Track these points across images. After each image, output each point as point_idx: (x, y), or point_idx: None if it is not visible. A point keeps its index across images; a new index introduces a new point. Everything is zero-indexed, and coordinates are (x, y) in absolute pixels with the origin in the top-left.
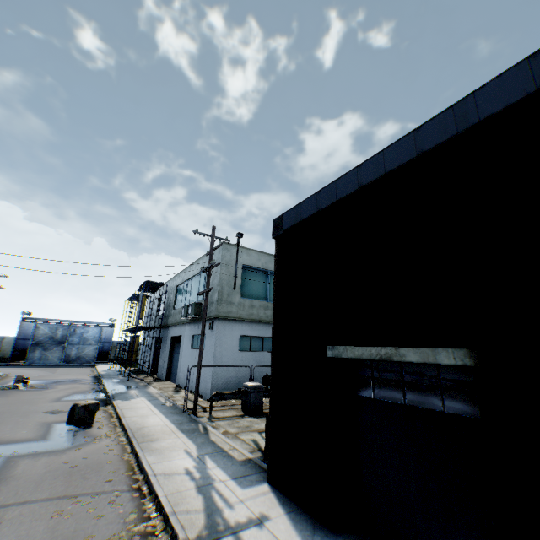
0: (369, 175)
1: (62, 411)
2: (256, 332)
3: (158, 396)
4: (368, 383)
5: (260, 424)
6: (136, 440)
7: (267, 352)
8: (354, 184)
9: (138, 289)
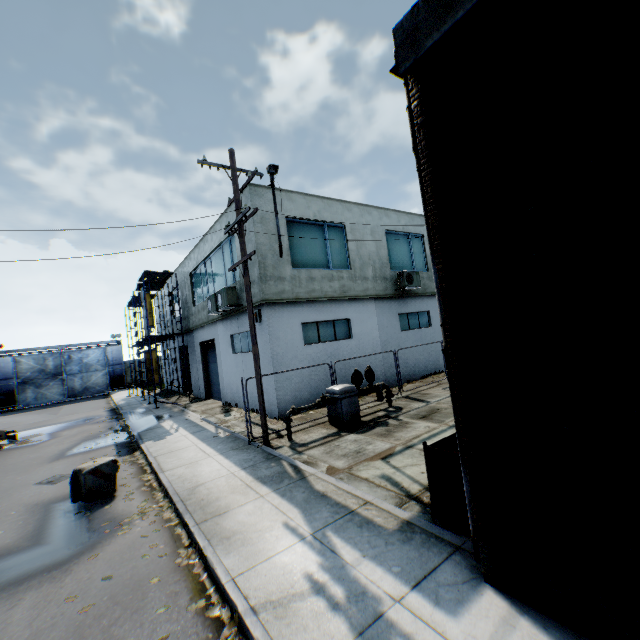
0: None
1: (65, 476)
2: (322, 315)
3: (203, 425)
4: None
5: (374, 445)
6: (192, 520)
7: (342, 340)
8: None
9: (137, 288)
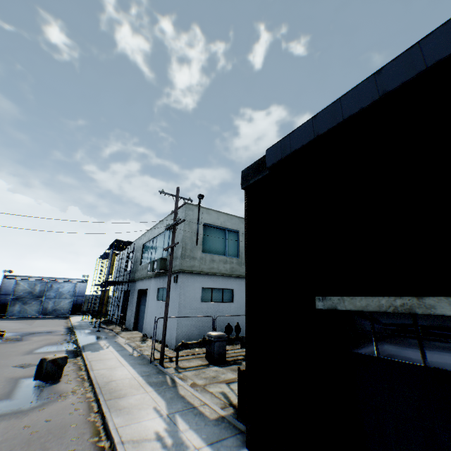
0: (396, 77)
1: (31, 364)
2: (216, 284)
3: (126, 346)
4: (367, 338)
5: (226, 374)
6: (103, 397)
7: (227, 302)
8: (372, 94)
9: (108, 248)
